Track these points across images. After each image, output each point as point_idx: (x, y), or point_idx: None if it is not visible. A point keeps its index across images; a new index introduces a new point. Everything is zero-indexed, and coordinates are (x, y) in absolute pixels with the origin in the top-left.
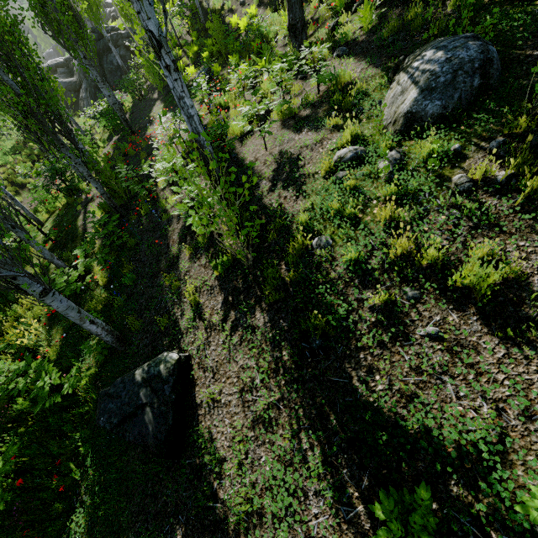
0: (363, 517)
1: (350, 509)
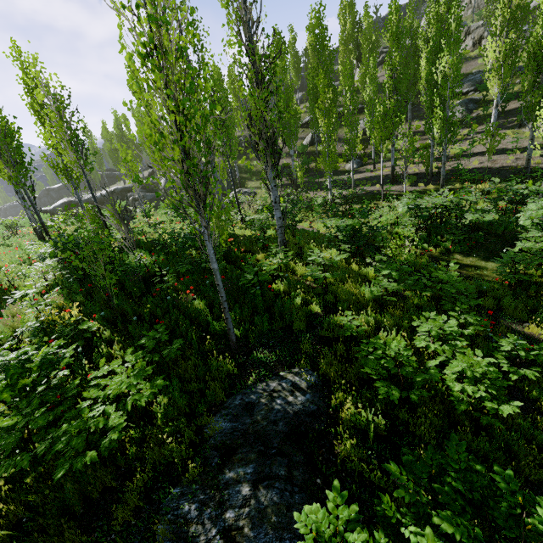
0: None
1: None
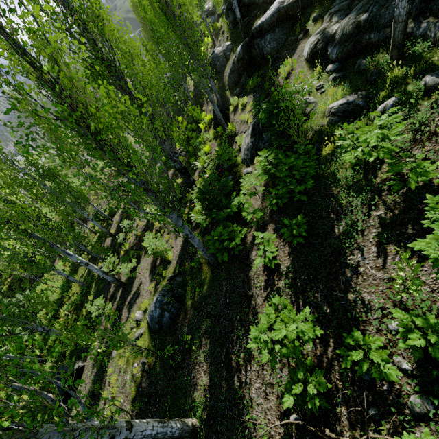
0: None
1: None
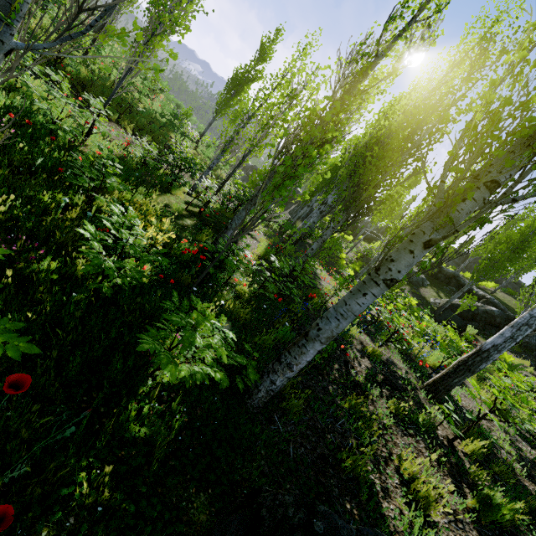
0: None
1: None
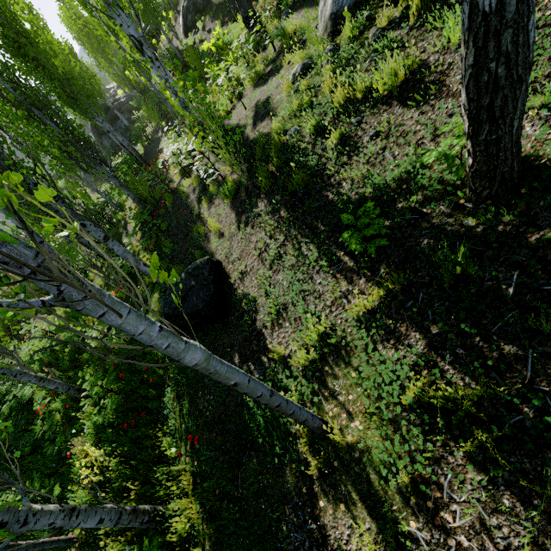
0: (348, 262)
1: (340, 264)
